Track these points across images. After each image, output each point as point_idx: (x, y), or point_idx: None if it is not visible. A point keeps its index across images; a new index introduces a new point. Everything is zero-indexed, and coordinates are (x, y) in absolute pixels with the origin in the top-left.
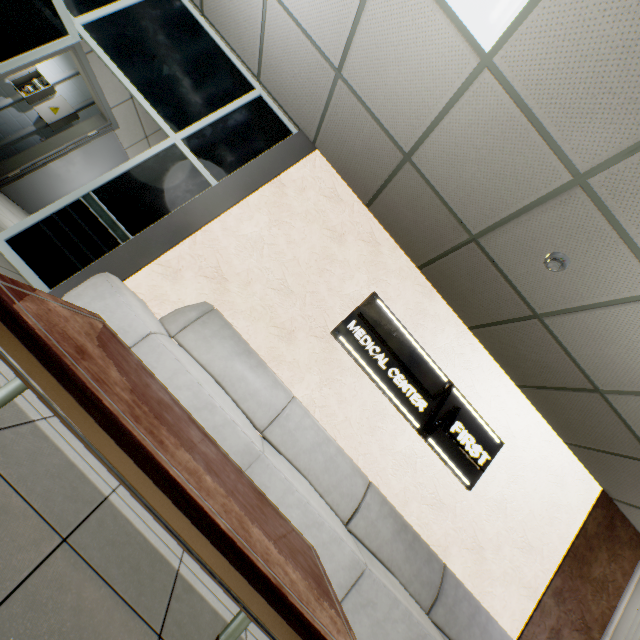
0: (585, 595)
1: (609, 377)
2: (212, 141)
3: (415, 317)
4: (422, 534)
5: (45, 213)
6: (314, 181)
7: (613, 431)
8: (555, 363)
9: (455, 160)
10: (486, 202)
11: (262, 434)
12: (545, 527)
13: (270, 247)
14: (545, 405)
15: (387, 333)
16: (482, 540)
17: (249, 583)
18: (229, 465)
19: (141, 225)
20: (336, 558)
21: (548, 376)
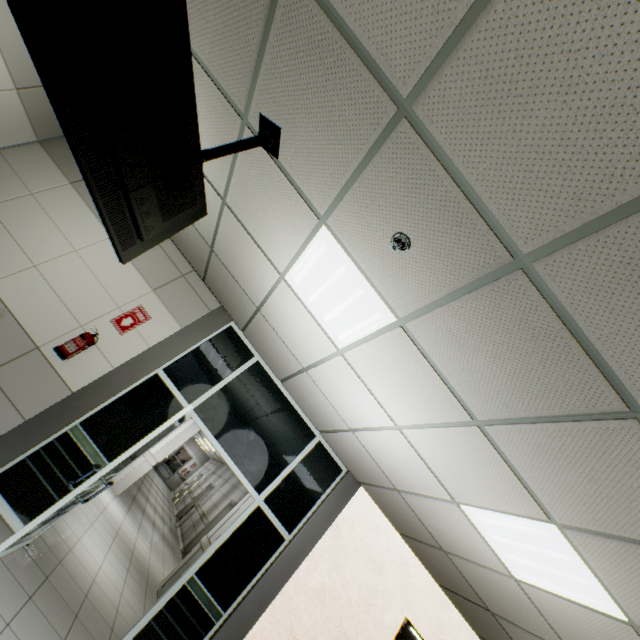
0: None
1: None
2: (285, 493)
3: (437, 632)
4: None
5: (157, 609)
6: (360, 515)
7: None
8: None
9: (483, 581)
10: (504, 609)
11: None
12: None
13: (330, 593)
14: None
15: None
16: None
17: None
18: None
19: (231, 596)
20: None
21: None
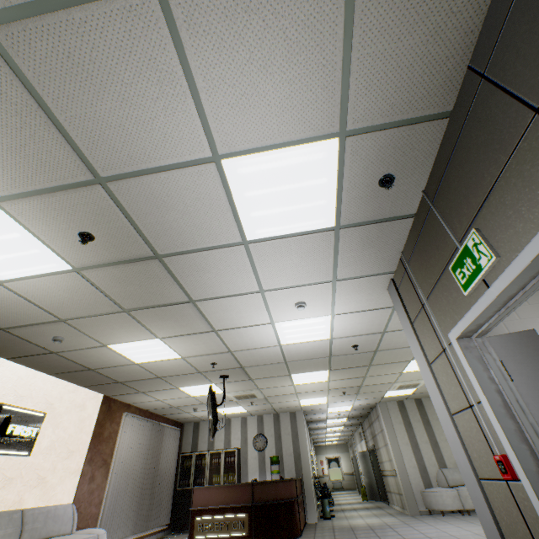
0: (103, 448)
1: (94, 365)
2: None
3: None
4: (1, 508)
5: None
6: None
7: (102, 378)
8: (69, 365)
9: None
10: (10, 319)
11: None
12: (79, 435)
13: None
14: (68, 377)
15: None
16: (44, 474)
17: None
18: None
19: None
20: None
21: (67, 369)
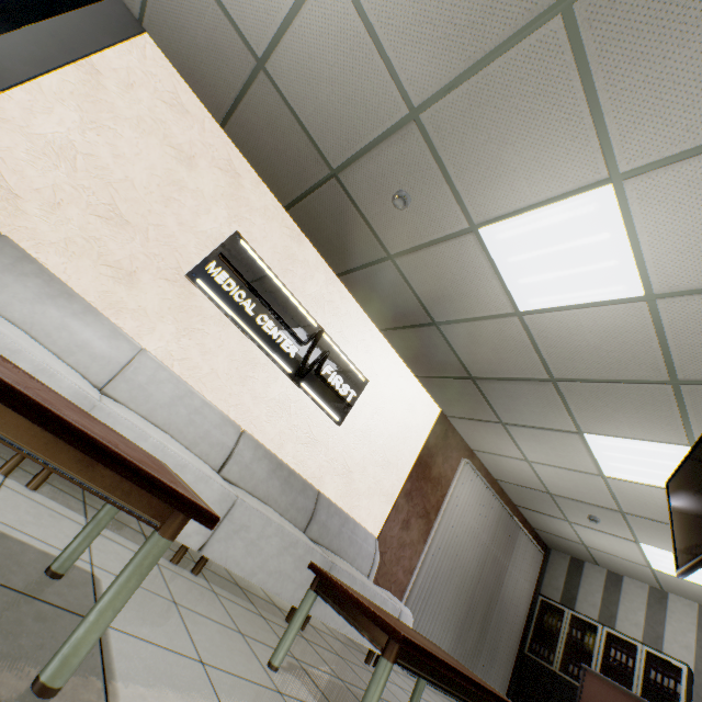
0: (427, 491)
1: (441, 310)
2: None
3: (284, 262)
4: (298, 471)
5: None
6: (146, 77)
7: (446, 358)
8: (406, 303)
9: (311, 76)
10: (343, 132)
11: (102, 392)
12: (400, 446)
13: (87, 158)
14: (401, 345)
15: (254, 278)
16: (351, 466)
17: (57, 437)
18: (36, 381)
19: None
20: (204, 495)
21: (402, 316)
